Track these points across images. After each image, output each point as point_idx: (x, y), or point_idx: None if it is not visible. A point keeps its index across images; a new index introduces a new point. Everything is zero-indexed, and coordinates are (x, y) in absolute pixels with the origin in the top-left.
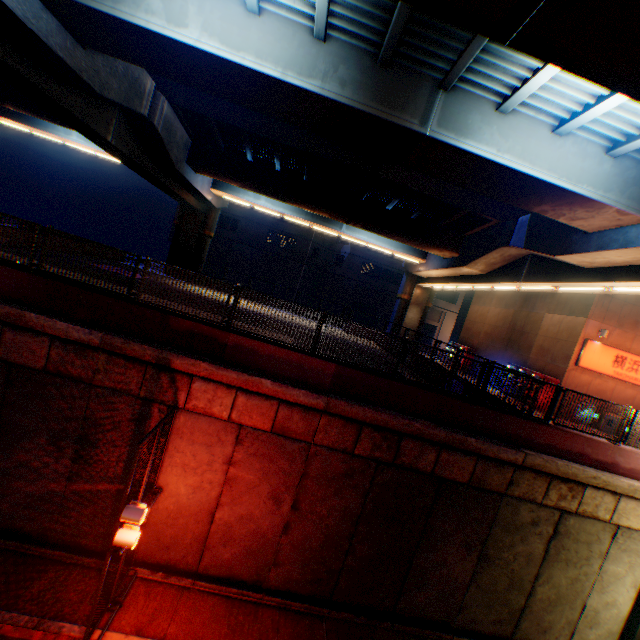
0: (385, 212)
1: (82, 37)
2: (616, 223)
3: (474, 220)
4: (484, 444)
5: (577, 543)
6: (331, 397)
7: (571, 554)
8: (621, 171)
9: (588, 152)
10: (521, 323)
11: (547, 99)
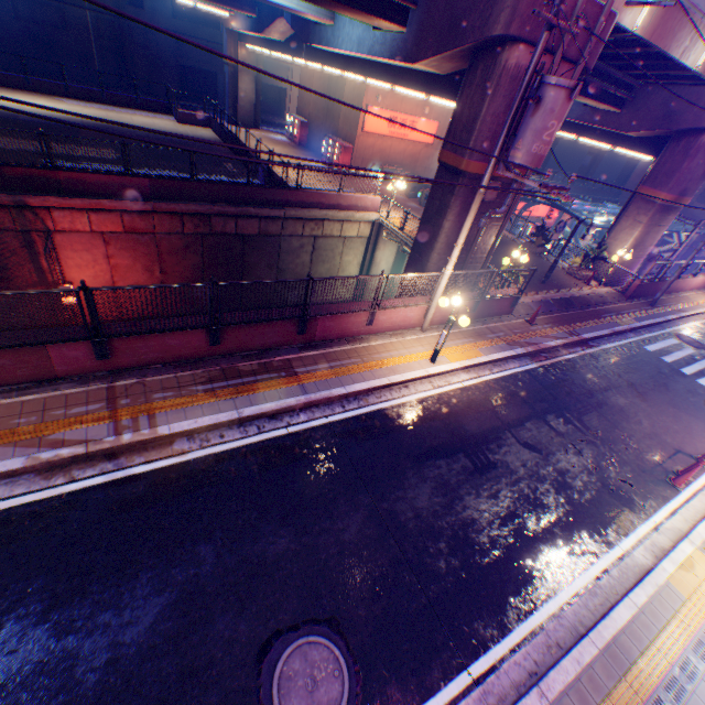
0: None
1: None
2: (323, 22)
3: None
4: (261, 211)
5: (327, 252)
6: (155, 203)
7: (325, 258)
8: None
9: None
10: (334, 91)
11: None
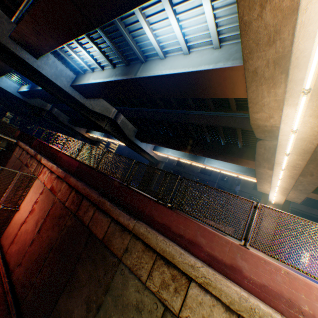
0: (207, 143)
1: (84, 95)
2: None
3: (254, 136)
4: (113, 207)
5: None
6: (68, 173)
7: None
8: (226, 51)
9: (205, 53)
10: None
11: (169, 43)
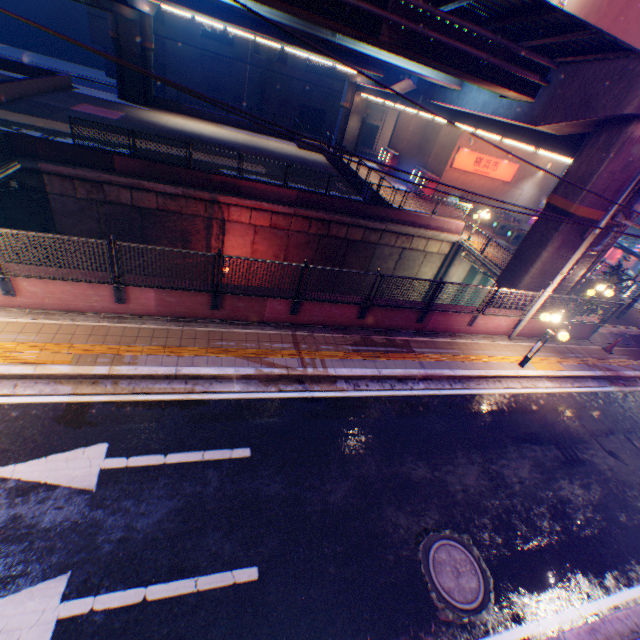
0: None
1: None
2: (450, 87)
3: None
4: (368, 223)
5: (409, 262)
6: (296, 209)
7: (406, 267)
8: None
9: None
10: (429, 133)
11: None
